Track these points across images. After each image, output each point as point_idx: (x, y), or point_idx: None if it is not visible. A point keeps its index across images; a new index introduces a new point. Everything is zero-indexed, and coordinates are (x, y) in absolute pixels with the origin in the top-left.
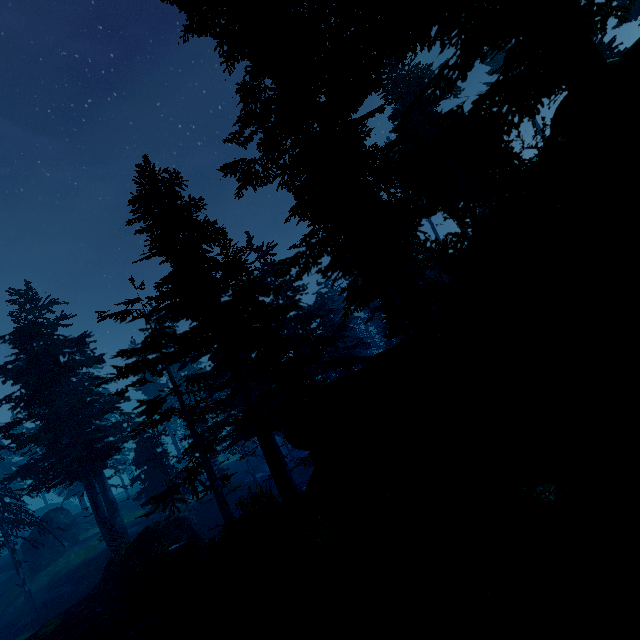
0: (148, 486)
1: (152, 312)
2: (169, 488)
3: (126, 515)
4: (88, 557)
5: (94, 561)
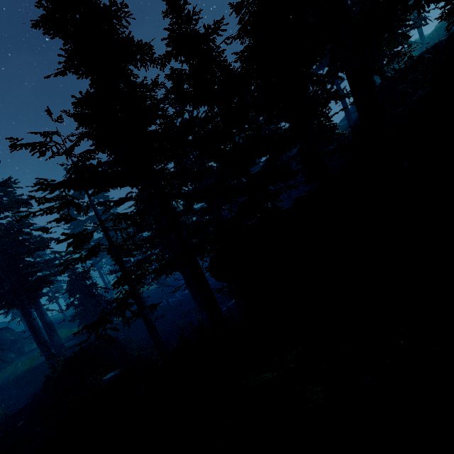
0: (81, 311)
1: (73, 146)
2: (101, 318)
3: (64, 331)
4: (33, 365)
5: (38, 369)
